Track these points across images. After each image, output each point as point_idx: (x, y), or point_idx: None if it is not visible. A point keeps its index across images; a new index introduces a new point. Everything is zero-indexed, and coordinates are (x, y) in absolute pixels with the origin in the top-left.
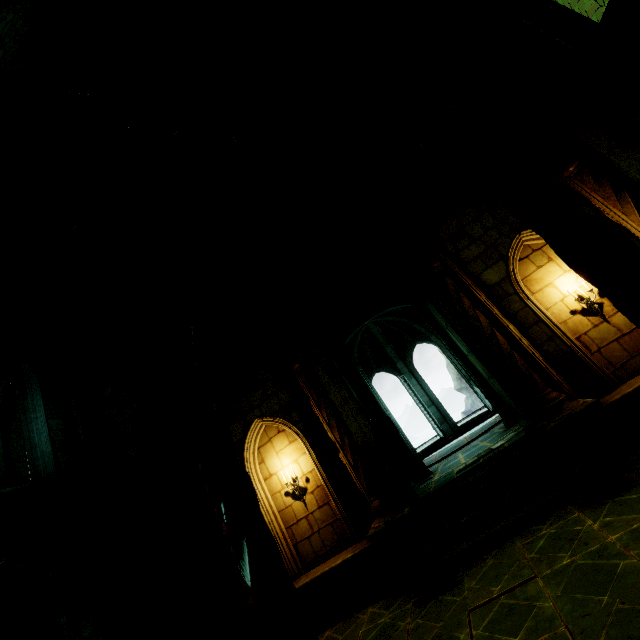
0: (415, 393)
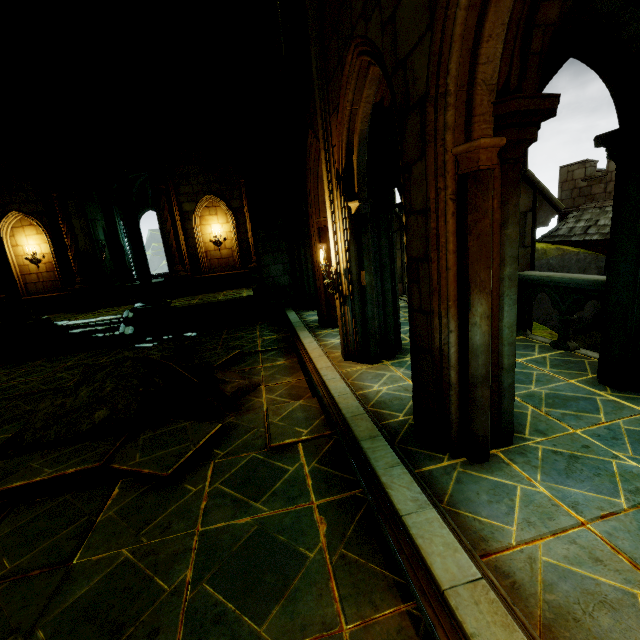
0: None
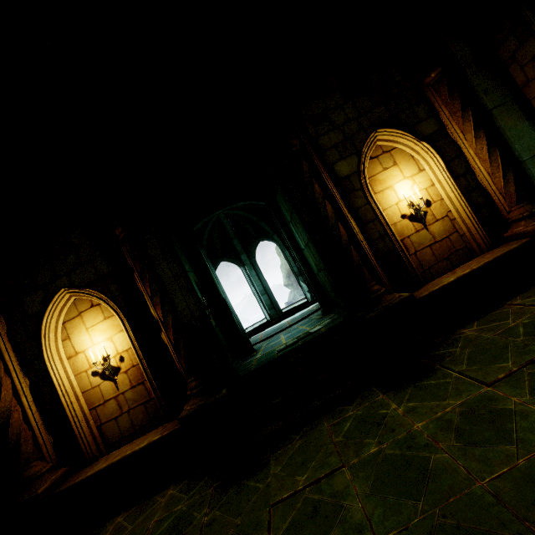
0: (253, 283)
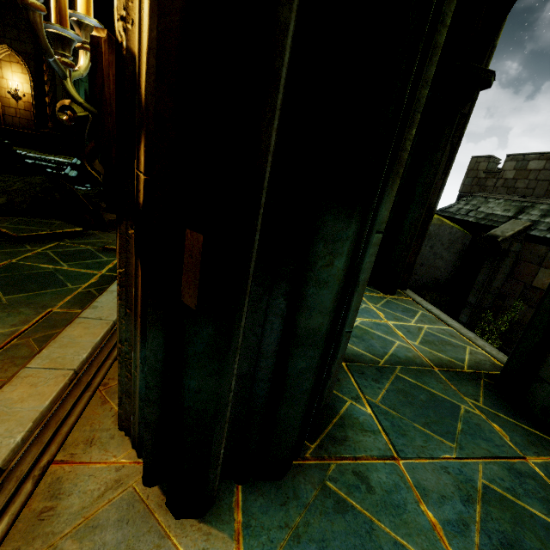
0: None
